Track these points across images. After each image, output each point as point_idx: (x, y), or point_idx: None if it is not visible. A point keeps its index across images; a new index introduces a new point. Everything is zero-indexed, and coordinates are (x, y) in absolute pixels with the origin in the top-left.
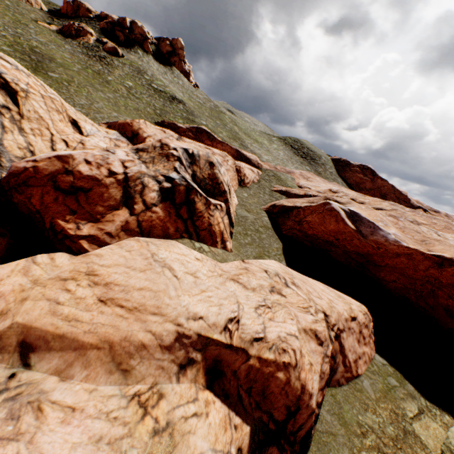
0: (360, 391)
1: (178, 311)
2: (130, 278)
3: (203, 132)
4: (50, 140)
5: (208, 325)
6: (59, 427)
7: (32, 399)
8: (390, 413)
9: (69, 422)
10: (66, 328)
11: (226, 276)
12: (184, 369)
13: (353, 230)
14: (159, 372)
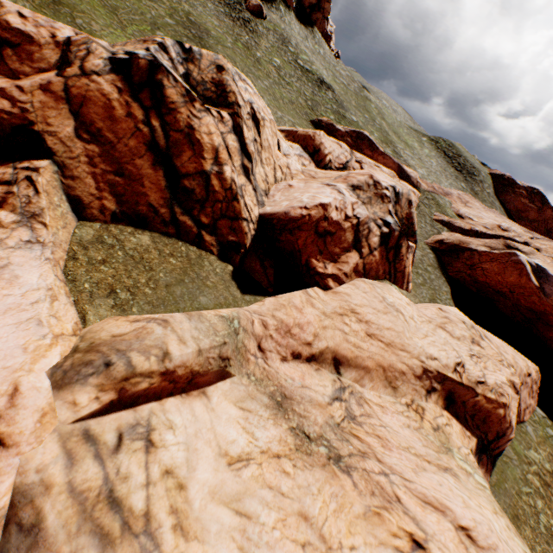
0: (524, 433)
1: (417, 351)
2: (378, 319)
3: (364, 139)
4: (273, 168)
5: (442, 365)
6: (384, 415)
7: (359, 396)
8: (547, 454)
9: (386, 413)
10: (356, 353)
11: (435, 323)
12: (429, 393)
13: (535, 286)
14: (414, 392)
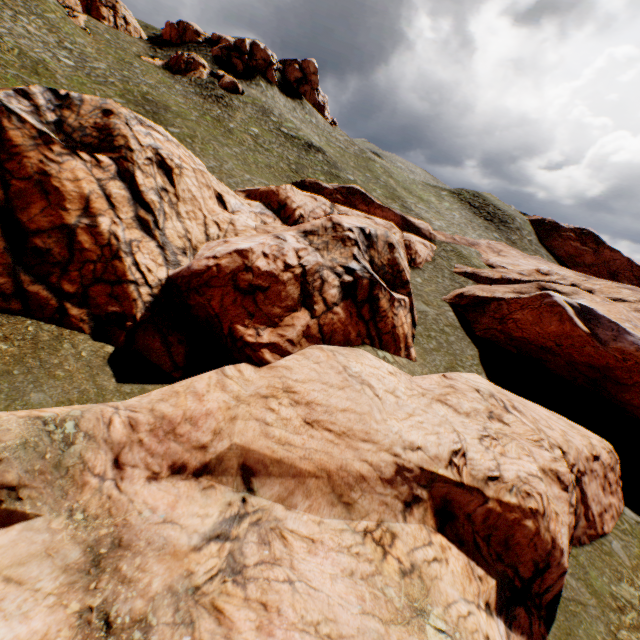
0: (608, 554)
1: (391, 439)
2: (329, 397)
3: (356, 193)
4: (203, 224)
5: (429, 457)
6: (309, 557)
7: (272, 526)
8: None
9: (316, 553)
10: (281, 453)
11: (431, 396)
12: (410, 507)
13: (585, 333)
14: (383, 508)
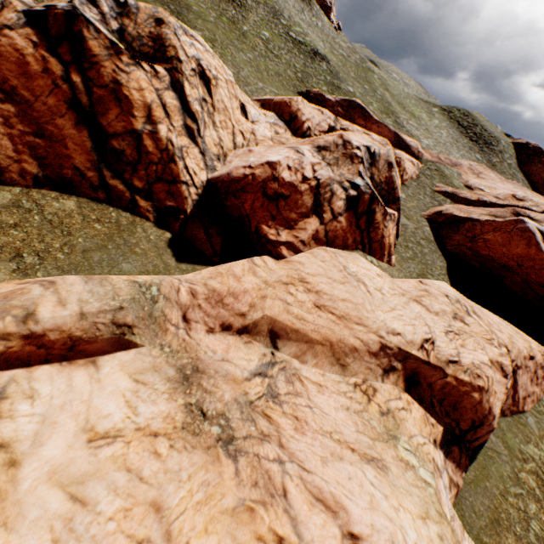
0: (523, 425)
1: (377, 325)
2: (333, 289)
3: (356, 107)
4: (232, 133)
5: (406, 341)
6: (319, 394)
7: (293, 372)
8: None
9: (323, 393)
10: (298, 325)
11: (409, 296)
12: (387, 373)
13: None
14: (367, 371)
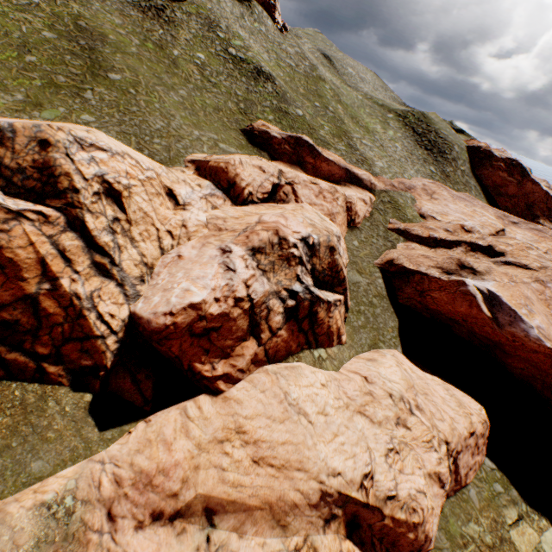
0: (465, 501)
1: (318, 466)
2: (272, 432)
3: (304, 145)
4: (157, 238)
5: (346, 481)
6: None
7: None
8: (491, 521)
9: None
10: (235, 494)
11: (353, 408)
12: (329, 522)
13: (488, 317)
14: (309, 525)
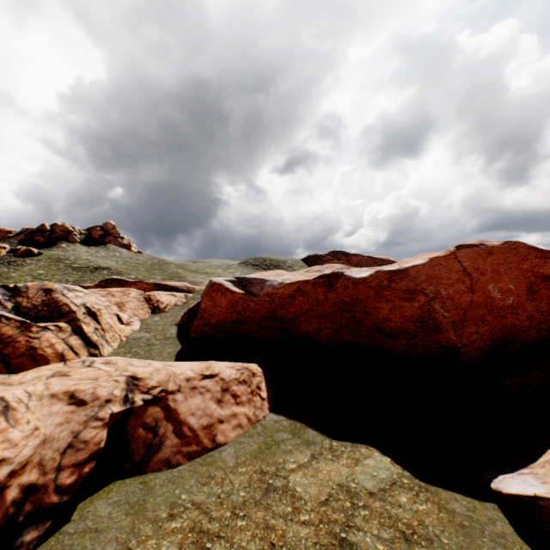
0: (209, 463)
1: None
2: None
3: (112, 281)
4: None
5: None
6: None
7: None
8: (253, 474)
9: None
10: None
11: None
12: None
13: (243, 294)
14: None
